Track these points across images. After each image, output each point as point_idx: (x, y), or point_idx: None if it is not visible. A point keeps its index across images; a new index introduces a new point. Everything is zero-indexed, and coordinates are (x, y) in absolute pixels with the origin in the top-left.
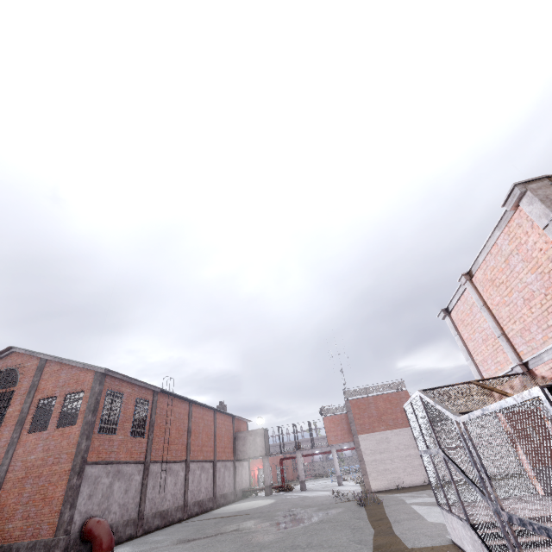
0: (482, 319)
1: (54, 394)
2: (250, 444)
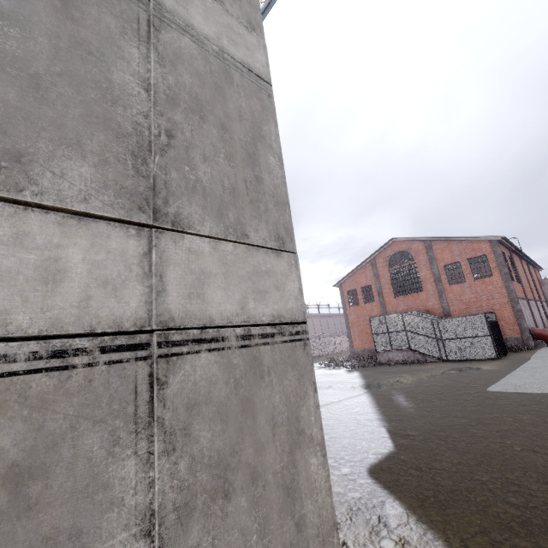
0: None
1: (455, 261)
2: None
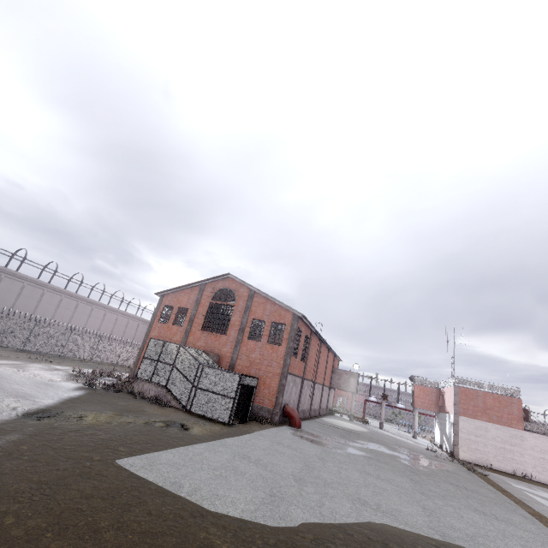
0: None
1: (263, 319)
2: (344, 380)
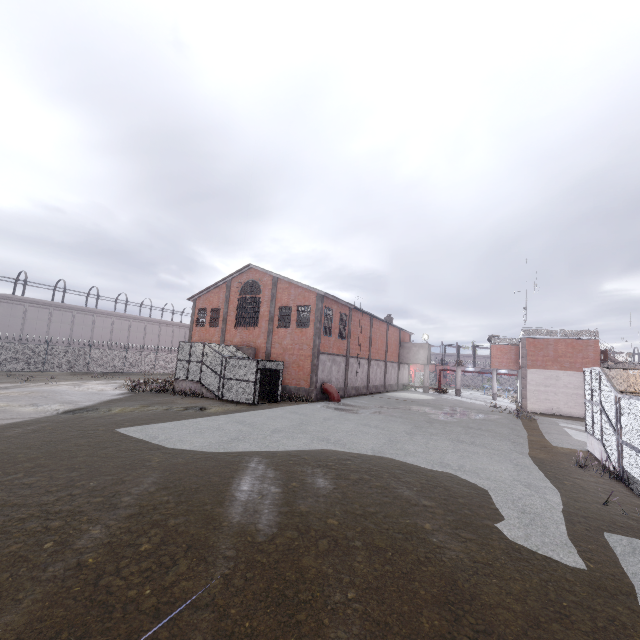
0: None
1: (289, 305)
2: (414, 354)
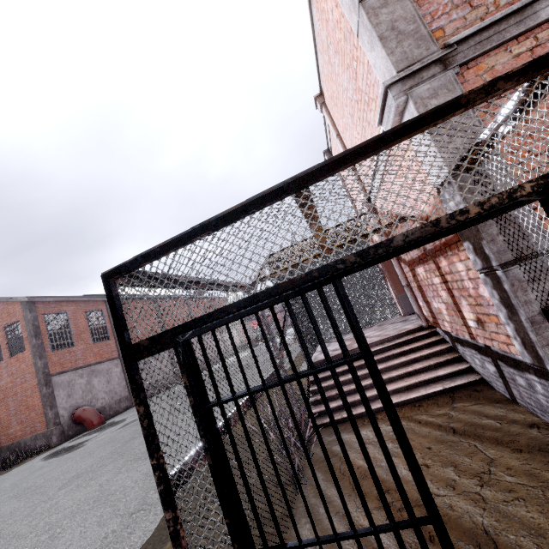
0: None
1: None
2: None
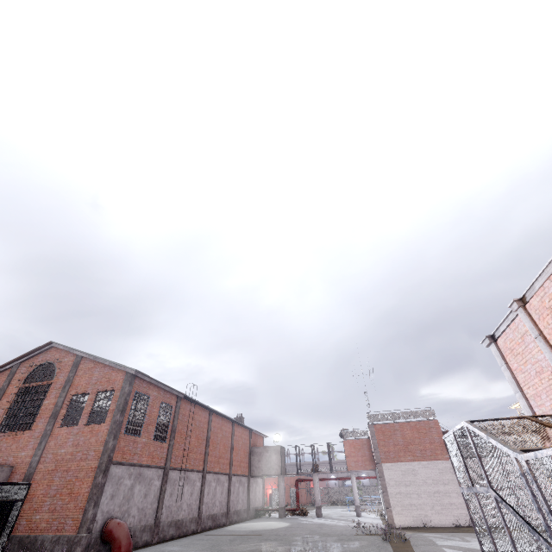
0: (536, 349)
1: (87, 391)
2: (266, 461)
